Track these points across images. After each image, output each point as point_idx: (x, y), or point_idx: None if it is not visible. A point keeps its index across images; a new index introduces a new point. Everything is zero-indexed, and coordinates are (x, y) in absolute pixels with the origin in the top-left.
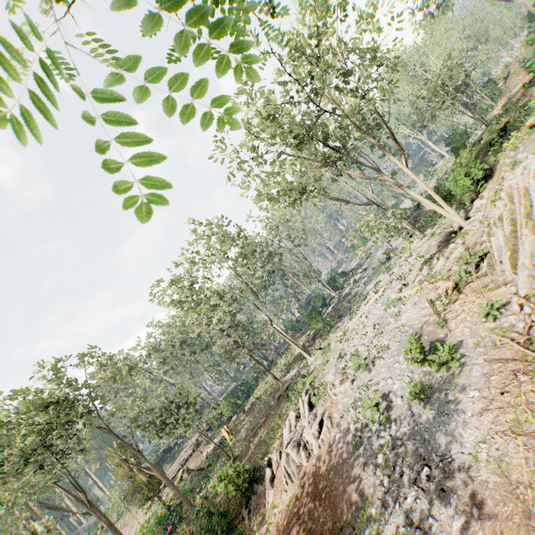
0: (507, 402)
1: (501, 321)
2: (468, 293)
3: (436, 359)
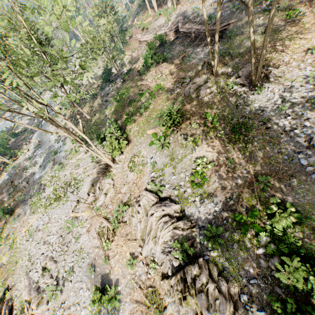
0: None
1: (136, 269)
2: (119, 237)
3: (107, 297)
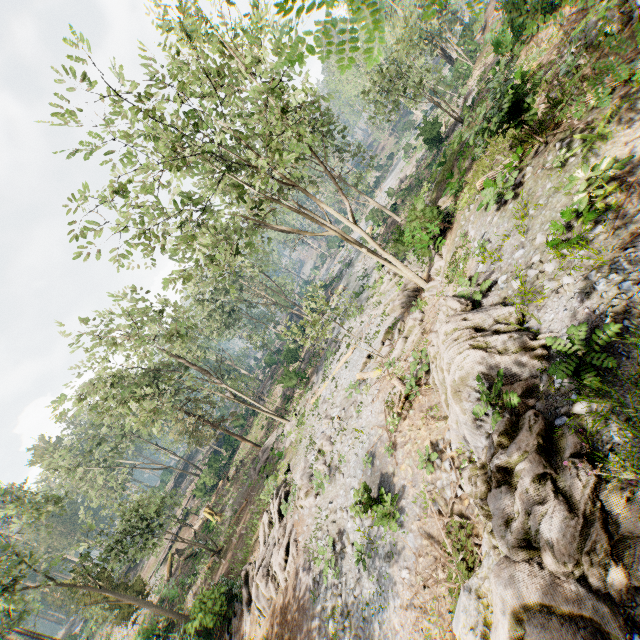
0: (427, 602)
1: (437, 475)
2: (417, 412)
3: (381, 510)
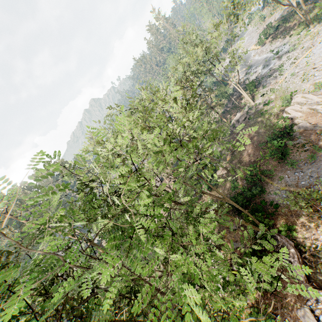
0: None
1: None
2: None
3: None
